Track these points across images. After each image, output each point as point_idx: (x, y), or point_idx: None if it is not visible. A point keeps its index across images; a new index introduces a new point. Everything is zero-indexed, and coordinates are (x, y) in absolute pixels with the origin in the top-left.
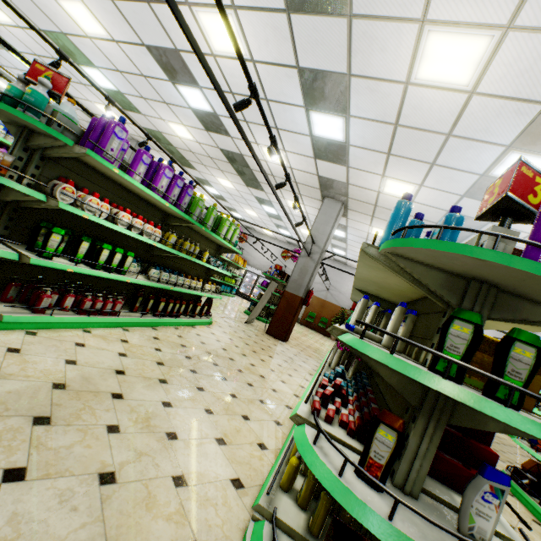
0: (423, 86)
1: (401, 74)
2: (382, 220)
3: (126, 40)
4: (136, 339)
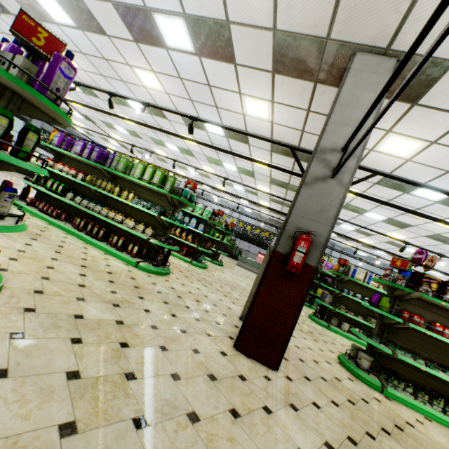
0: None
1: None
2: None
3: None
4: (36, 222)
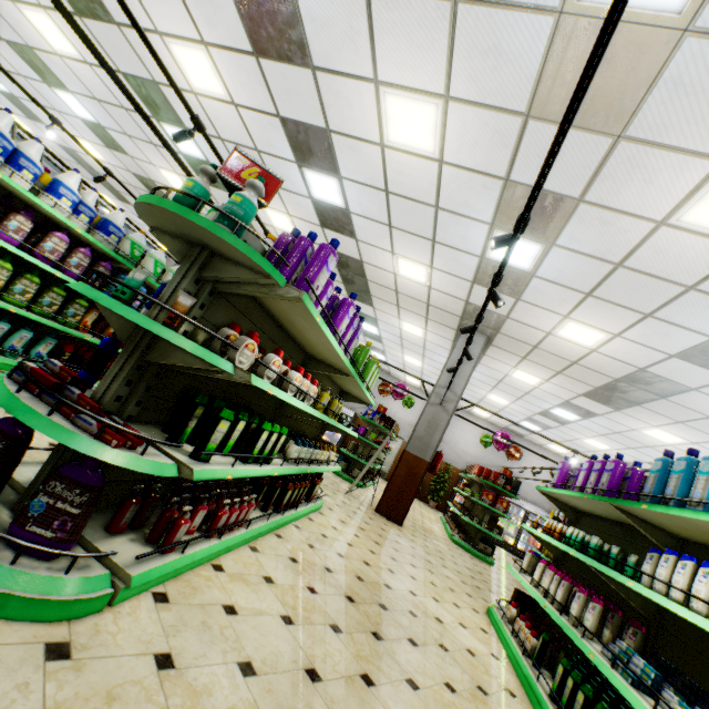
0: (683, 230)
1: (659, 212)
2: (536, 364)
3: (253, 105)
4: (277, 569)
